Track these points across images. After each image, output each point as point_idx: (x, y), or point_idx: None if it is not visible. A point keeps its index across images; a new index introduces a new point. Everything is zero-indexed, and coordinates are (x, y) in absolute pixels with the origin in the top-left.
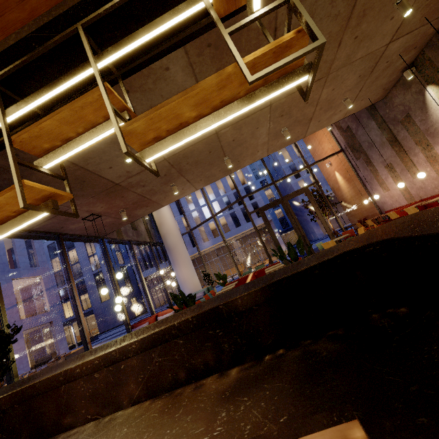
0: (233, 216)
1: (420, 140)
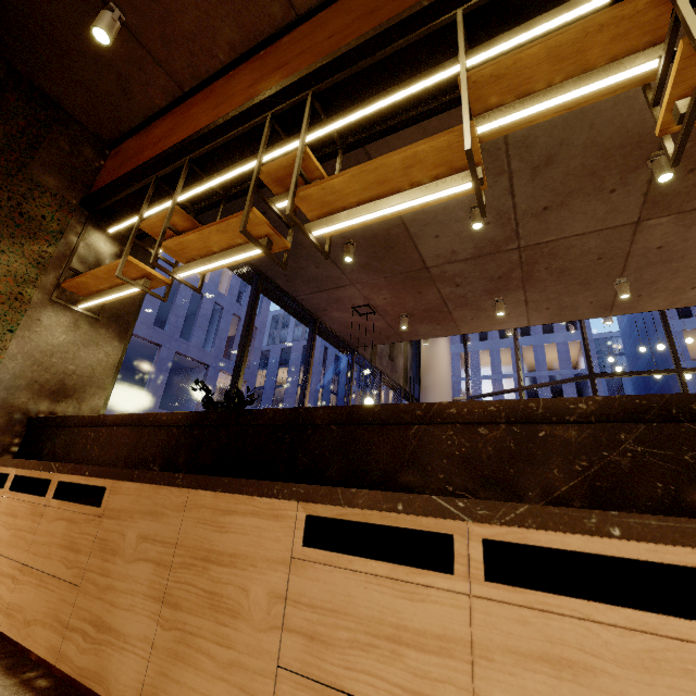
0: None
1: None
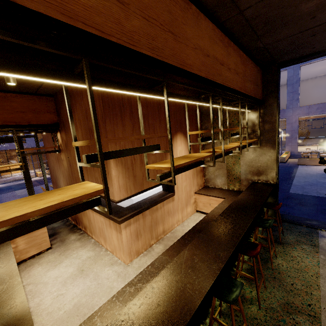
0: None
1: None
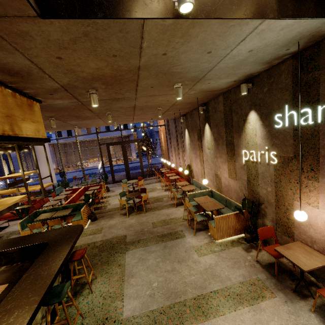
0: None
1: (182, 147)
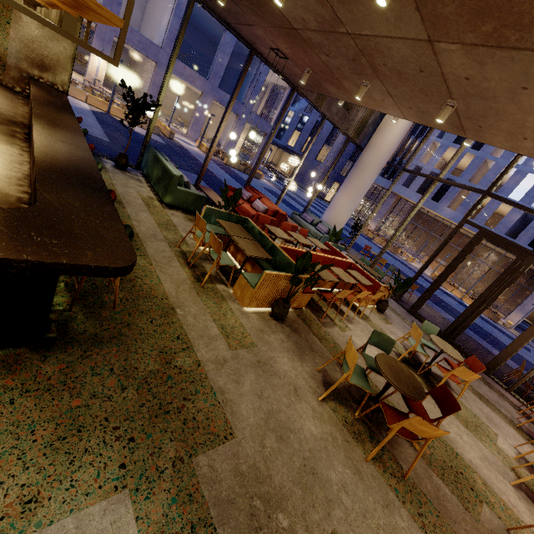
0: (530, 219)
1: None
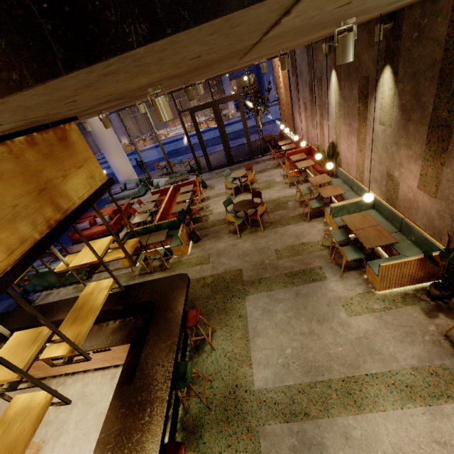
0: None
1: (321, 106)
